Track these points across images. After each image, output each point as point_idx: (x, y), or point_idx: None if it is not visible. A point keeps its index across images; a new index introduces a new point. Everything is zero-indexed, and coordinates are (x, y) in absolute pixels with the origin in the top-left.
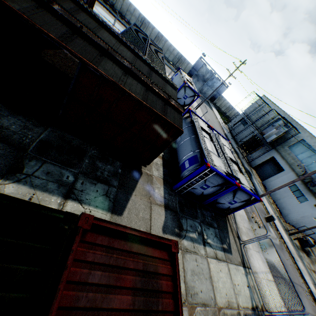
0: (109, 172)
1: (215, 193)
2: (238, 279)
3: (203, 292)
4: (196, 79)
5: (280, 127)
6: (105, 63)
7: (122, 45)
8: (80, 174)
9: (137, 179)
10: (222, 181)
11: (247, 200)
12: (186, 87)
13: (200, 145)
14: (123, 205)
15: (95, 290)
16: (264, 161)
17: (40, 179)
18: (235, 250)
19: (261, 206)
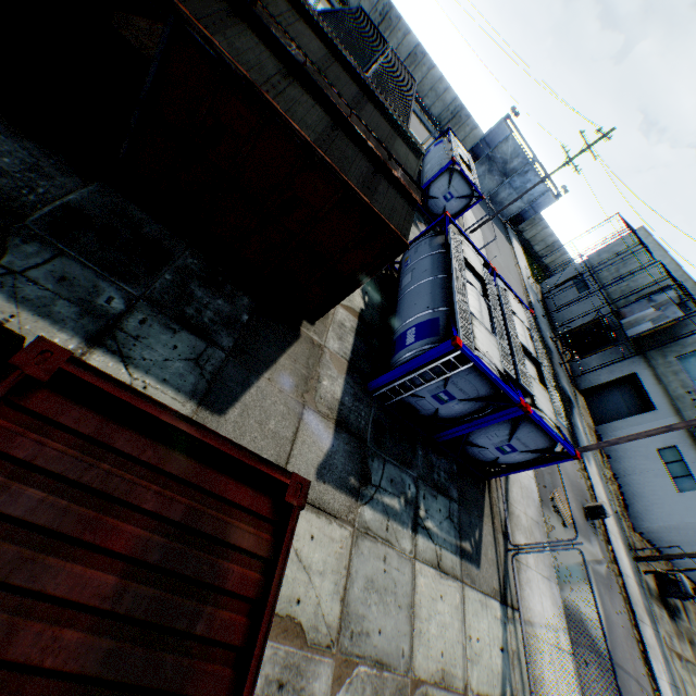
0: (218, 314)
1: (466, 419)
2: (482, 627)
3: (385, 634)
4: (487, 168)
5: (667, 306)
6: (237, 36)
7: (304, 22)
8: (144, 300)
9: (284, 346)
10: (489, 391)
11: (542, 450)
12: (454, 173)
13: (451, 299)
14: (233, 393)
15: (6, 533)
16: (611, 380)
17: (38, 288)
18: (491, 561)
19: (582, 479)
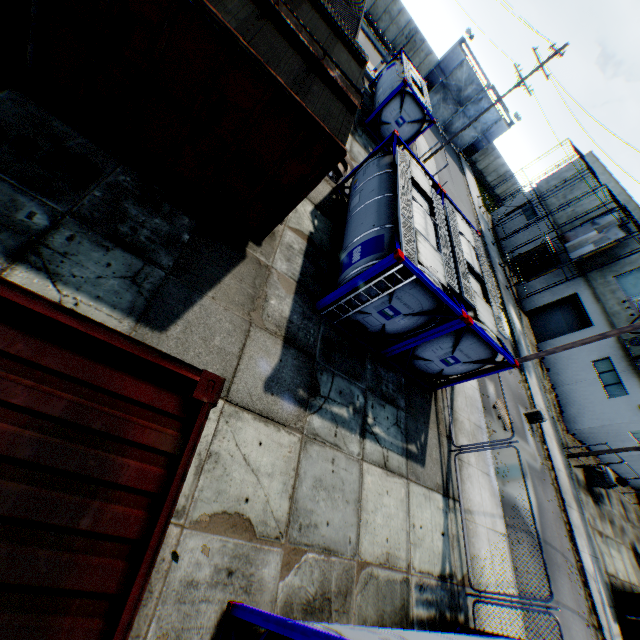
0: (156, 233)
1: (412, 334)
2: (425, 516)
3: (333, 526)
4: (442, 97)
5: (609, 229)
6: None
7: None
8: (71, 217)
9: (228, 266)
10: (432, 305)
11: (484, 360)
12: (406, 96)
13: (396, 216)
14: (175, 311)
15: None
16: (553, 301)
17: None
18: (435, 461)
19: (523, 390)
